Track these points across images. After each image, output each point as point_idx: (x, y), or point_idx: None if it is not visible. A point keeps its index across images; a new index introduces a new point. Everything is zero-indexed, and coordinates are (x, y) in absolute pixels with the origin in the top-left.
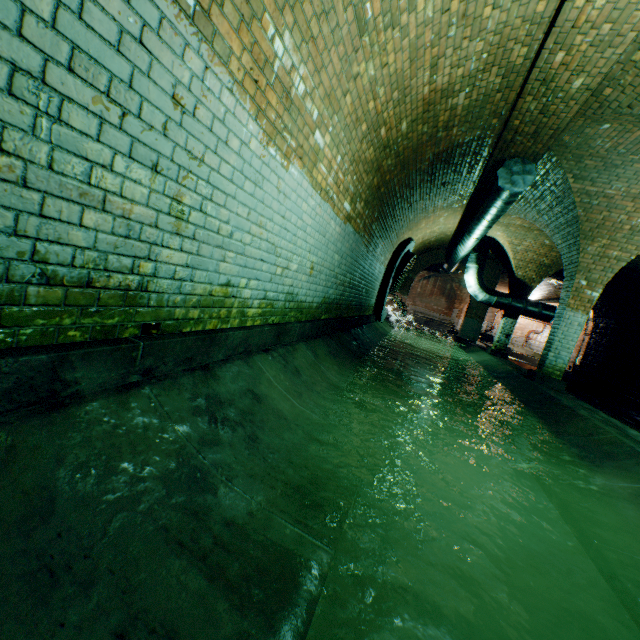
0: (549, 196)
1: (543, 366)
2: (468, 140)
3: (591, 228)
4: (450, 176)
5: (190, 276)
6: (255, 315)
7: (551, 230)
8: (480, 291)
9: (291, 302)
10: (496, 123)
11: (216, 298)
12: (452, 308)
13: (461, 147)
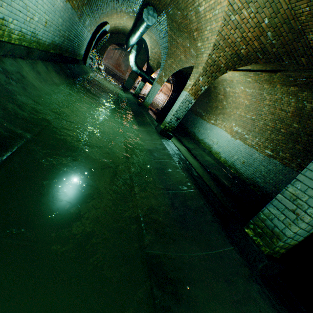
0: (163, 32)
1: (144, 102)
2: None
3: (171, 53)
4: None
5: None
6: (16, 39)
7: (161, 48)
8: (135, 66)
9: (34, 38)
10: None
11: None
12: (127, 71)
13: None
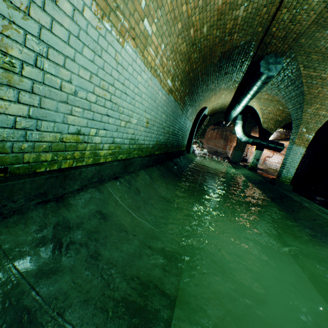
0: (287, 79)
1: (280, 177)
2: (242, 43)
3: (311, 98)
4: (230, 68)
5: (35, 126)
6: (106, 154)
7: (286, 100)
8: (243, 136)
9: (134, 145)
10: (261, 31)
11: (68, 144)
12: (226, 145)
13: (238, 48)
